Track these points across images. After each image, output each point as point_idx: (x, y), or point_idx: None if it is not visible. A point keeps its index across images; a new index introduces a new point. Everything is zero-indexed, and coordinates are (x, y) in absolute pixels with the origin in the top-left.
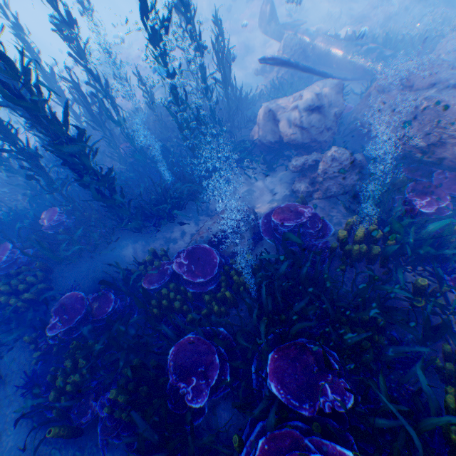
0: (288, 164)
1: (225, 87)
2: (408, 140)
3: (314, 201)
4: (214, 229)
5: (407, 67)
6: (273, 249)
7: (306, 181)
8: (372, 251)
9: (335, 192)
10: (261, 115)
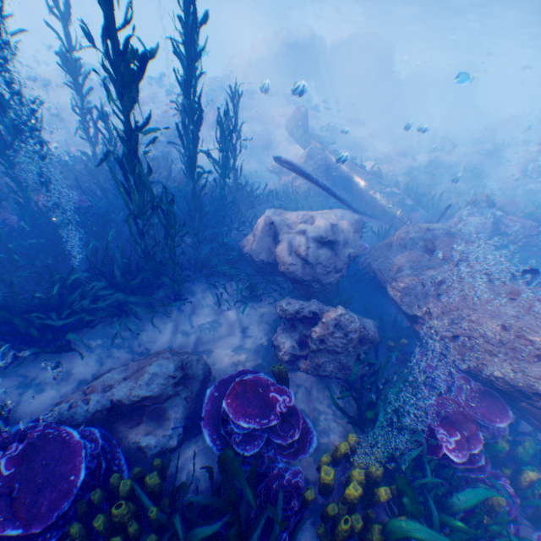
0: (276, 303)
1: (223, 173)
2: (431, 321)
3: (299, 373)
4: (118, 391)
5: (435, 229)
6: (213, 455)
7: (295, 336)
8: (374, 537)
9: (330, 372)
10: (259, 223)
